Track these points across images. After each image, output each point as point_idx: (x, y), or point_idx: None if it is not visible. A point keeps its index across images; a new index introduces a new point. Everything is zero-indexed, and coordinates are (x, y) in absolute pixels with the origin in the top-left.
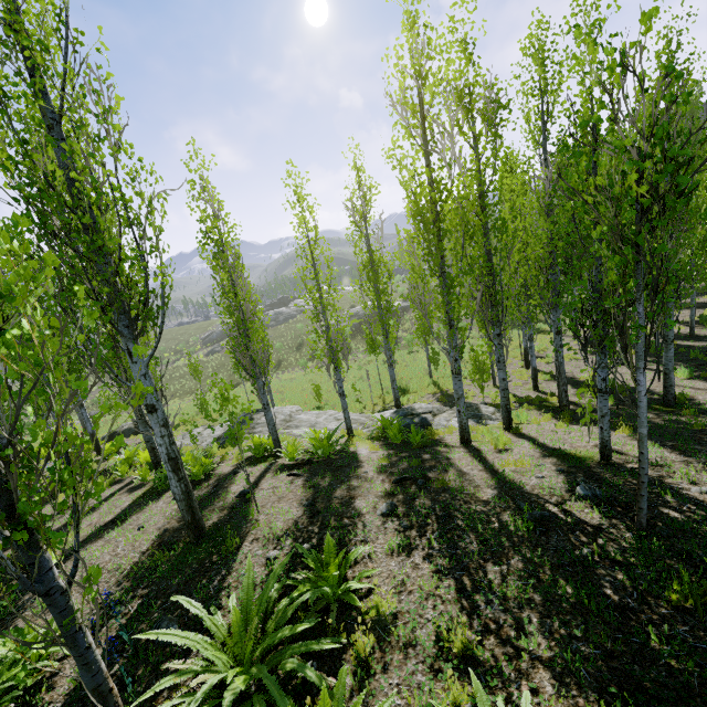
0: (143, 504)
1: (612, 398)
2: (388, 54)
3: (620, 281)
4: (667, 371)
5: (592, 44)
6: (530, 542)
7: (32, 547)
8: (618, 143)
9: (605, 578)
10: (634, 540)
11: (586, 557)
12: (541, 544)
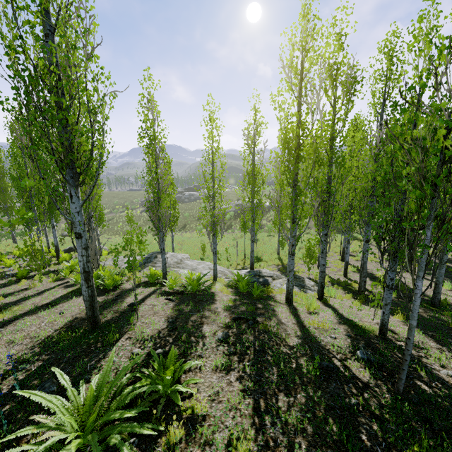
0: (69, 297)
1: (396, 292)
2: (286, 32)
3: (417, 209)
4: (438, 282)
5: (428, 42)
6: (315, 384)
7: None
8: (435, 104)
9: (364, 425)
10: (391, 401)
11: (352, 405)
12: (323, 387)
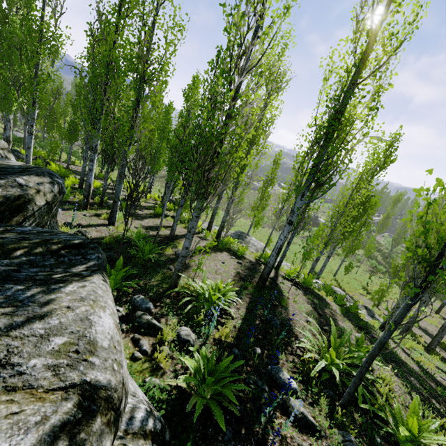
0: (213, 250)
1: None
2: None
3: None
4: None
5: None
6: None
7: (424, 290)
8: None
9: None
10: None
11: None
12: None
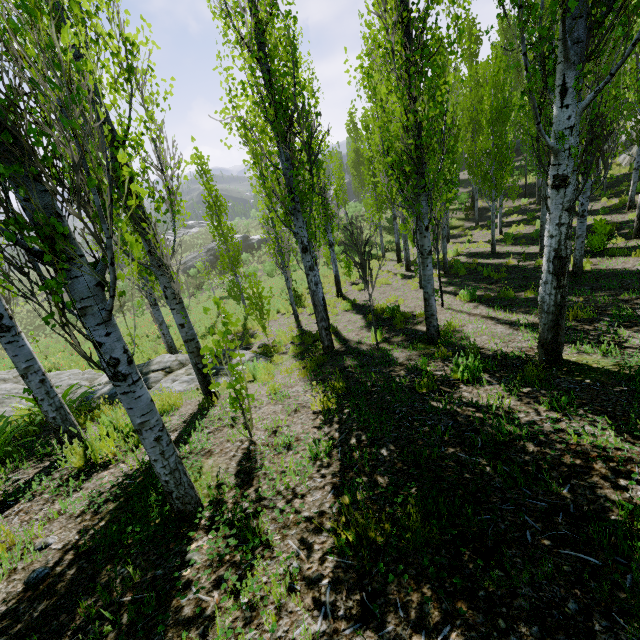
0: None
1: (379, 333)
2: None
3: None
4: (427, 296)
5: None
6: None
7: None
8: None
9: None
10: None
11: None
12: None
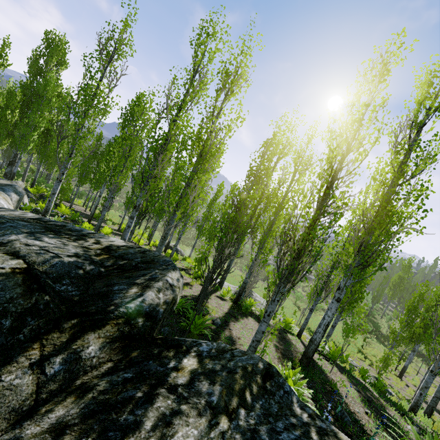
0: (239, 314)
1: None
2: None
3: None
4: None
5: None
6: None
7: None
8: None
9: None
10: None
11: None
12: None
